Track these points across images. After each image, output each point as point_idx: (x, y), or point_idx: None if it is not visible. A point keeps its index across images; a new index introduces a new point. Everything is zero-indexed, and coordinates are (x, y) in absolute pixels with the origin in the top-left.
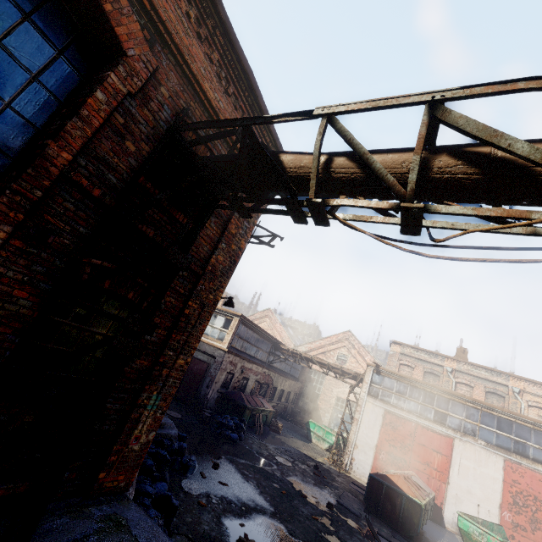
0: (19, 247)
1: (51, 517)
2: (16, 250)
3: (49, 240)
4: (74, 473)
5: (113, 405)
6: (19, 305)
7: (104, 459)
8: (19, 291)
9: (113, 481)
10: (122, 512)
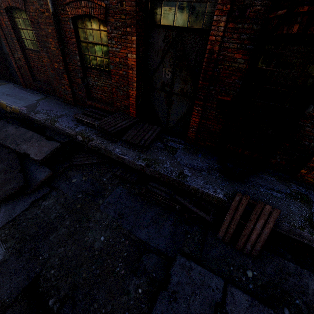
0: (232, 27)
1: (267, 174)
2: (231, 30)
3: (247, 14)
4: (283, 161)
5: (311, 129)
6: (238, 63)
7: (305, 163)
8: (237, 55)
9: (313, 179)
10: (312, 197)
